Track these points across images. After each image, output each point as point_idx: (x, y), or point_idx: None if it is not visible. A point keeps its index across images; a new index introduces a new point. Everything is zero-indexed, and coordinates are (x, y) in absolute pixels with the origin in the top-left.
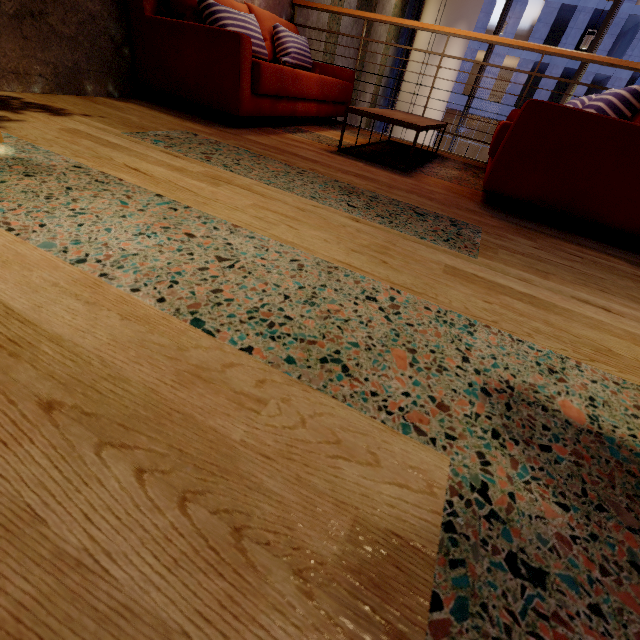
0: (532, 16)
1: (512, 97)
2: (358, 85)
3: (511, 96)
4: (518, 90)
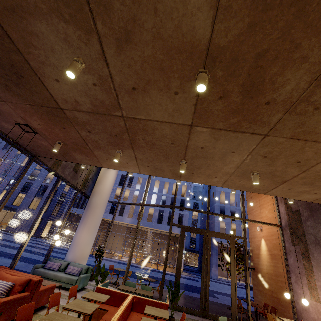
0: (156, 199)
1: (155, 220)
2: (79, 166)
3: (155, 219)
4: (157, 217)
